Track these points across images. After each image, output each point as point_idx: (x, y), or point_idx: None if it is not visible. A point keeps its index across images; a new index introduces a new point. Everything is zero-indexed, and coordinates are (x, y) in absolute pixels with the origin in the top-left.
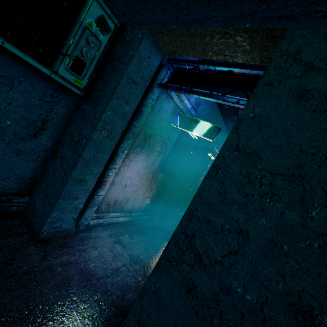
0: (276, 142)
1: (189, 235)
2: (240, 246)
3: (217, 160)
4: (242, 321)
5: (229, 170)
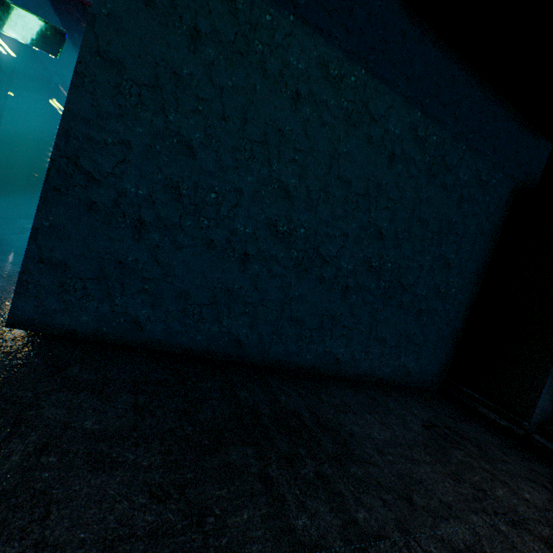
0: (136, 52)
1: (73, 157)
2: (126, 155)
3: (80, 67)
4: (141, 210)
5: (97, 80)
